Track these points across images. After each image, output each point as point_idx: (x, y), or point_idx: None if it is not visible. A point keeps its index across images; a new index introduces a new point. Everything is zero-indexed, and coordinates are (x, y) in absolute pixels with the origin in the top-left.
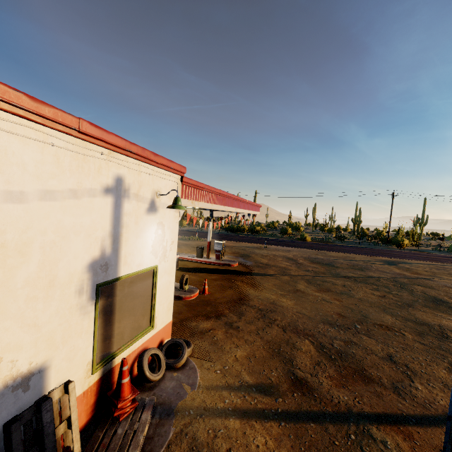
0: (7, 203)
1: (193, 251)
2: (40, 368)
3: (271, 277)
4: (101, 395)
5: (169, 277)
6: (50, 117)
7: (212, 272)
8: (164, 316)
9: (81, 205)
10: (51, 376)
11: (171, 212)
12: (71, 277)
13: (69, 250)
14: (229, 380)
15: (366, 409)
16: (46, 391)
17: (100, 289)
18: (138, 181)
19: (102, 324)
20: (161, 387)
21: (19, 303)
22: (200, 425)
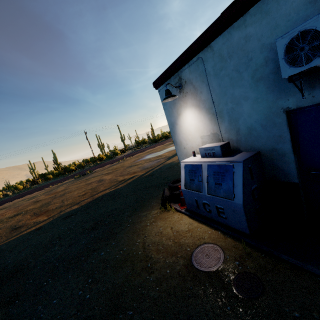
0: None
1: None
2: None
3: None
4: None
5: None
6: None
7: None
8: None
9: None
10: None
11: None
12: None
13: None
14: None
15: None
16: None
17: None
18: None
19: None
20: None
21: None
22: None
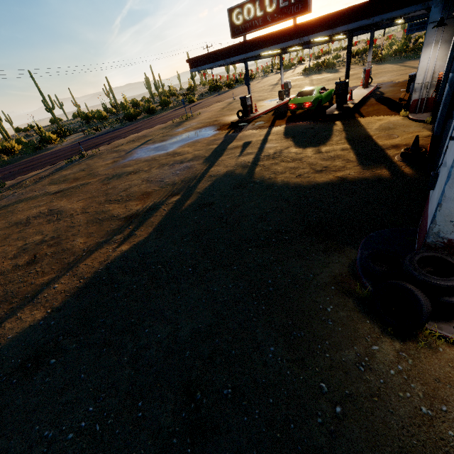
0: None
1: None
2: None
3: None
4: None
5: None
6: None
7: None
8: None
9: None
10: None
11: None
12: None
13: None
14: None
15: None
16: None
17: None
18: None
19: None
20: None
21: None
22: None
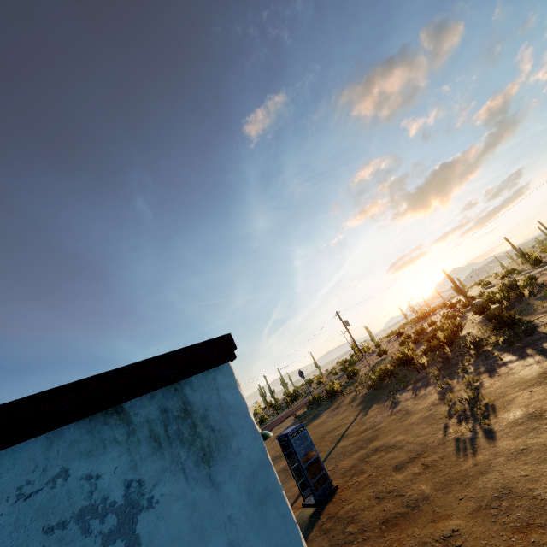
0: None
1: None
2: None
3: None
4: None
5: None
6: None
7: None
8: None
9: None
10: None
11: None
12: None
13: None
14: None
15: None
16: None
17: None
18: None
19: None
20: None
21: None
22: None
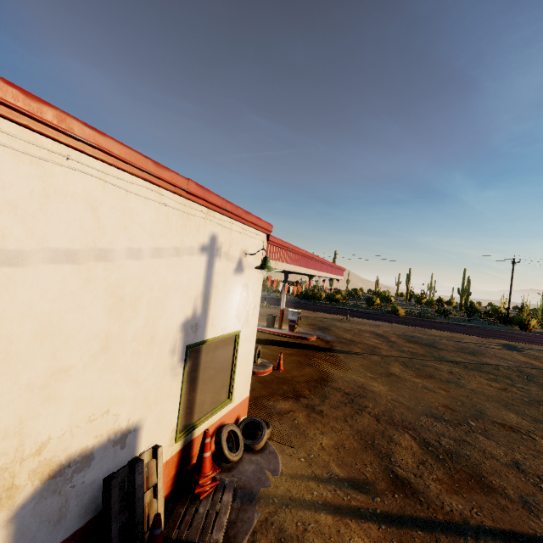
0: (128, 259)
1: (261, 320)
2: (135, 426)
3: (357, 356)
4: (180, 468)
5: (250, 345)
6: (167, 180)
7: (285, 345)
8: (242, 389)
9: (181, 263)
10: (143, 437)
11: (256, 273)
12: (167, 335)
13: (168, 307)
14: (316, 470)
15: (487, 523)
16: (137, 452)
17: (188, 351)
18: (229, 240)
19: (186, 389)
20: (239, 469)
21: (127, 356)
22: (287, 516)
